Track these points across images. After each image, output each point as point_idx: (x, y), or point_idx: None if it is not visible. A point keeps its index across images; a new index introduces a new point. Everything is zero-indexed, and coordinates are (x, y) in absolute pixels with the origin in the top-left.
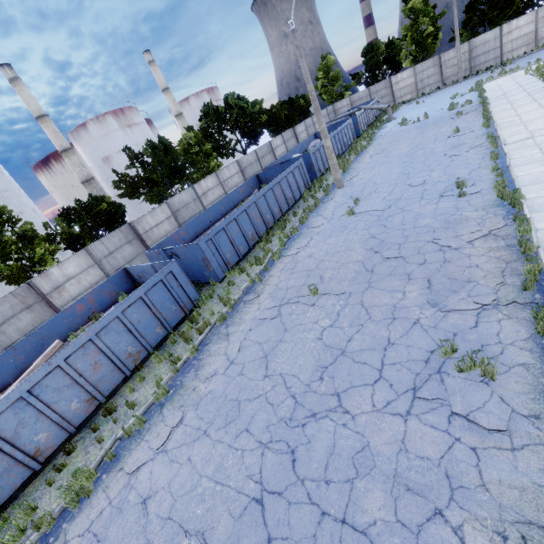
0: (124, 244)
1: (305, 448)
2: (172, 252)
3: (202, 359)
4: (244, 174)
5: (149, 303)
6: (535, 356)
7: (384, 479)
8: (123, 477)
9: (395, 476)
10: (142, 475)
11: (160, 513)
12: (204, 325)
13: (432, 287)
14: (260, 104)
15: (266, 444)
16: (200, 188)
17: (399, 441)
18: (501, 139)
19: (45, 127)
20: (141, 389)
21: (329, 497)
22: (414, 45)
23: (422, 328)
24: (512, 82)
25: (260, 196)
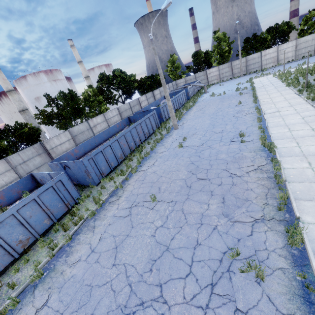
0: (35, 156)
1: None
2: (65, 165)
3: (73, 246)
4: (121, 116)
5: (40, 203)
6: (288, 262)
7: None
8: None
9: None
10: None
11: None
12: (78, 219)
13: (225, 203)
14: (134, 76)
15: None
16: (92, 122)
17: None
18: (263, 111)
19: None
20: (24, 270)
21: None
22: (218, 55)
23: (218, 233)
24: (267, 80)
25: (127, 131)
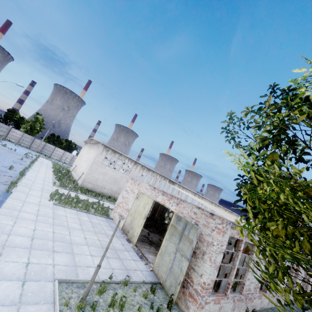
0: None
1: None
2: None
3: None
4: None
5: None
6: (5, 189)
7: None
8: None
9: None
10: None
11: None
12: None
13: None
14: None
15: None
16: None
17: None
18: (31, 167)
19: None
20: None
21: None
22: (30, 127)
23: None
24: (47, 161)
25: None
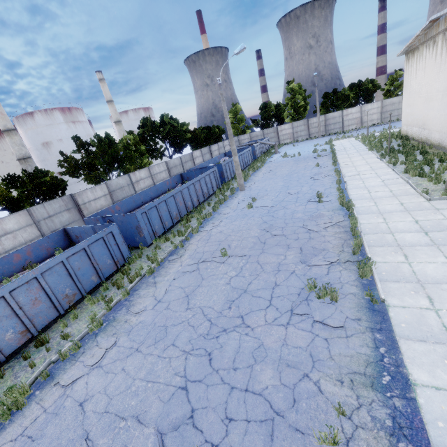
0: (63, 210)
1: (219, 351)
2: (110, 220)
3: (133, 300)
4: (170, 172)
5: (90, 254)
6: (358, 289)
7: (273, 362)
8: (58, 390)
9: (280, 359)
10: (78, 386)
11: (97, 410)
12: (135, 275)
13: (302, 252)
14: (187, 125)
15: (189, 352)
16: (134, 176)
17: (282, 340)
18: (342, 173)
19: None
20: (74, 325)
21: (236, 378)
22: (292, 110)
23: (296, 276)
24: (348, 143)
25: (185, 187)
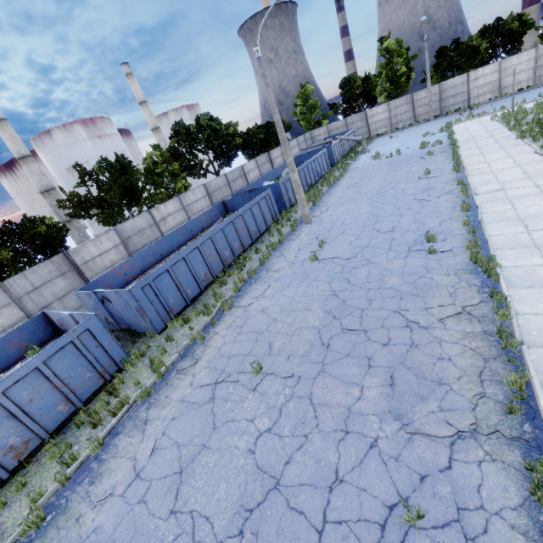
0: (55, 277)
1: None
2: (103, 296)
3: (105, 460)
4: (211, 198)
5: (49, 374)
6: None
7: None
8: None
9: None
10: None
11: None
12: (119, 404)
13: (395, 388)
14: (234, 126)
15: None
16: (158, 212)
17: None
18: (472, 188)
19: (1, 132)
20: (15, 505)
21: None
22: (388, 82)
23: (380, 457)
24: (479, 127)
25: (218, 231)
